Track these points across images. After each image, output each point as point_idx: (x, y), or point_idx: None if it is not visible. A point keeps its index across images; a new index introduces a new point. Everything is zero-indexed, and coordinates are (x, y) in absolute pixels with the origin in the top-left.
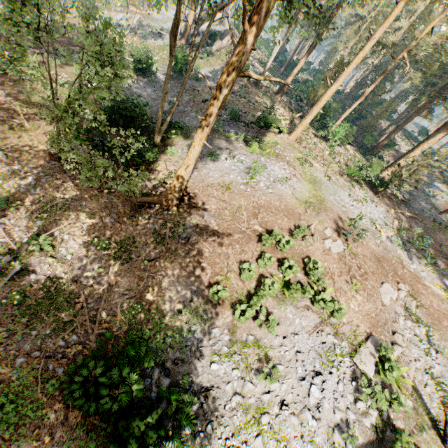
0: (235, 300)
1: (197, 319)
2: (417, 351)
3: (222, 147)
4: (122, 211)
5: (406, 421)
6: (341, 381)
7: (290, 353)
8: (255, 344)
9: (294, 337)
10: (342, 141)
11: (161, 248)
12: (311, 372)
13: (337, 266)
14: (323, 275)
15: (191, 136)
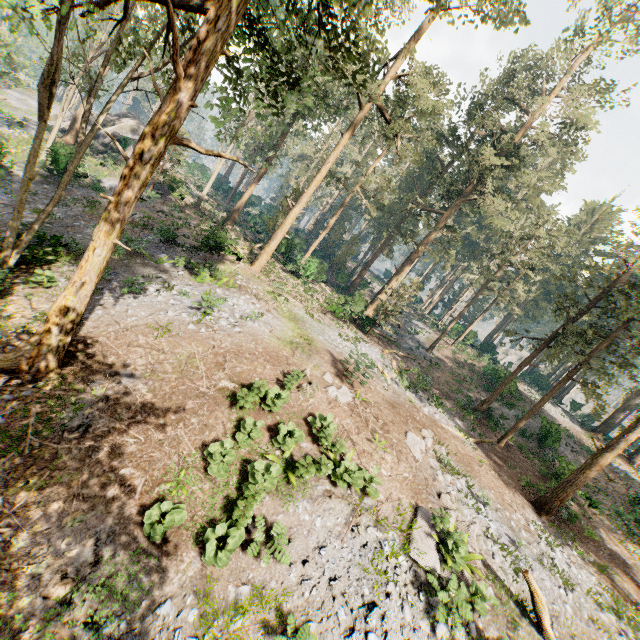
0: (202, 523)
1: (115, 601)
2: (469, 511)
3: (150, 275)
4: None
5: (497, 623)
6: (405, 601)
7: (319, 588)
8: (255, 599)
9: (320, 553)
10: (316, 278)
11: (12, 462)
12: (361, 609)
13: (352, 420)
14: (337, 437)
15: None
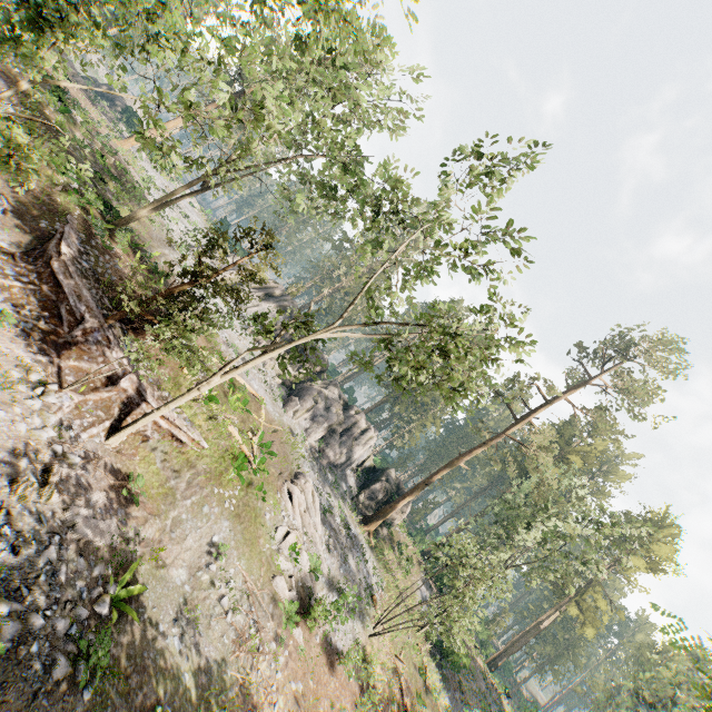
0: None
1: None
2: None
3: None
4: None
5: None
6: None
7: None
8: None
9: None
10: None
11: None
12: None
13: None
14: None
15: None
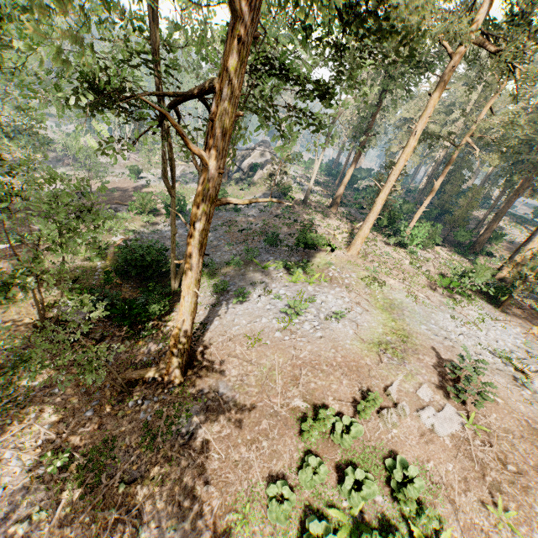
0: None
1: None
2: None
3: (257, 281)
4: (109, 395)
5: None
6: None
7: None
8: None
9: None
10: (426, 244)
11: (149, 455)
12: None
13: (455, 466)
14: (428, 494)
15: (219, 273)
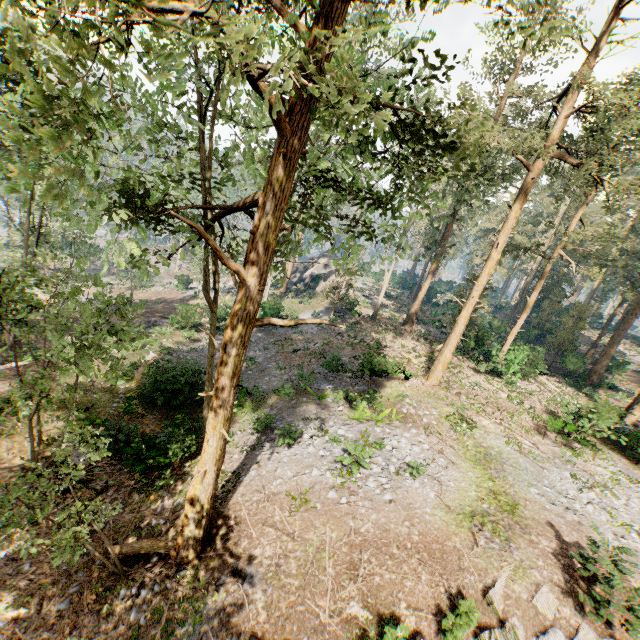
0: None
1: None
2: None
3: (310, 416)
4: (96, 576)
5: None
6: None
7: None
8: None
9: None
10: (526, 372)
11: None
12: None
13: None
14: None
15: (265, 404)
